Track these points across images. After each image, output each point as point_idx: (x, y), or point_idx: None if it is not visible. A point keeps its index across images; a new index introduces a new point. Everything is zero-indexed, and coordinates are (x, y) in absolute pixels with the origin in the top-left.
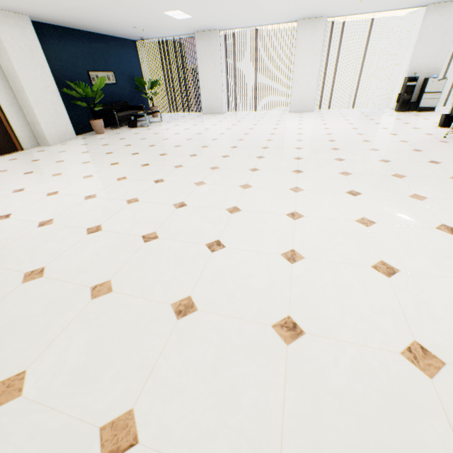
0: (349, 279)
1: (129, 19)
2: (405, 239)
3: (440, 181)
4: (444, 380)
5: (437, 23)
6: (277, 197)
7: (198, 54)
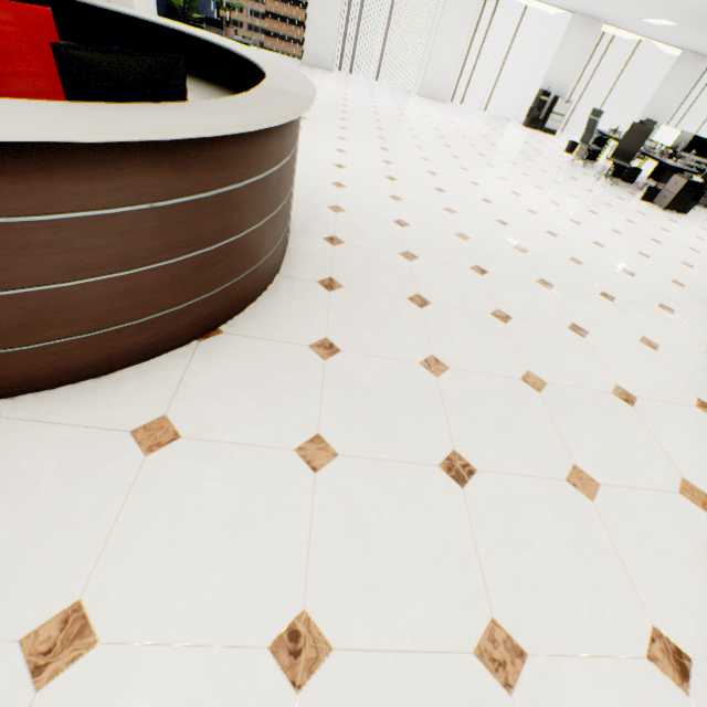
0: (563, 224)
1: None
2: (577, 214)
3: (581, 191)
4: (606, 249)
5: (577, 38)
6: (494, 181)
7: None
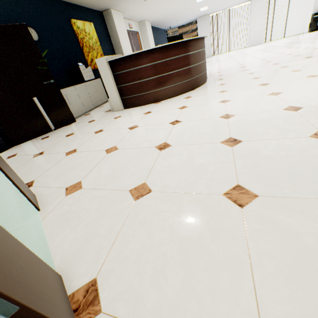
0: None
1: (181, 16)
2: None
3: None
4: None
5: None
6: (286, 49)
7: (198, 29)
